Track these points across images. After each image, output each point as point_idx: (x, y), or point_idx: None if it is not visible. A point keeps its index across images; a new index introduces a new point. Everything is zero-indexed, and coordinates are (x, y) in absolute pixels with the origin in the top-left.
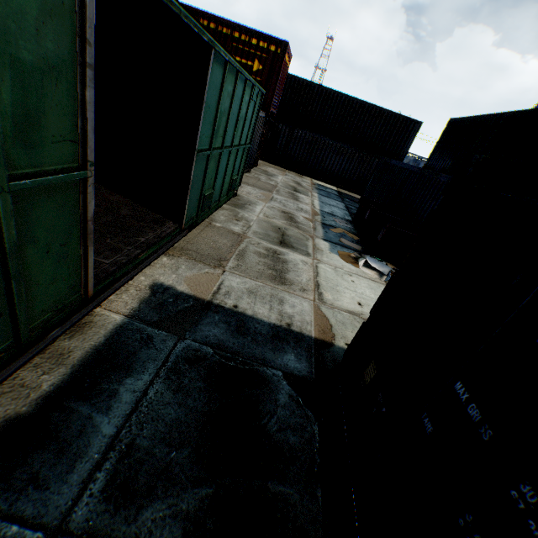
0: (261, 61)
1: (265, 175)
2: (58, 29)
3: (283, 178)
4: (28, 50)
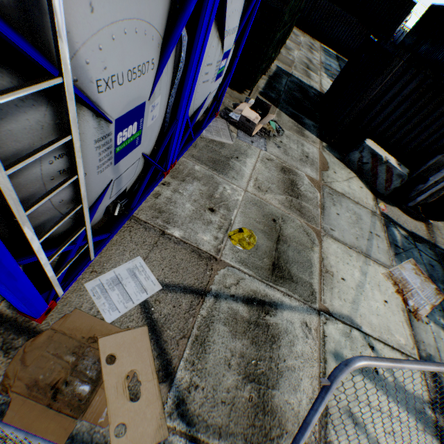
0: None
1: (293, 35)
2: None
3: (304, 39)
4: None
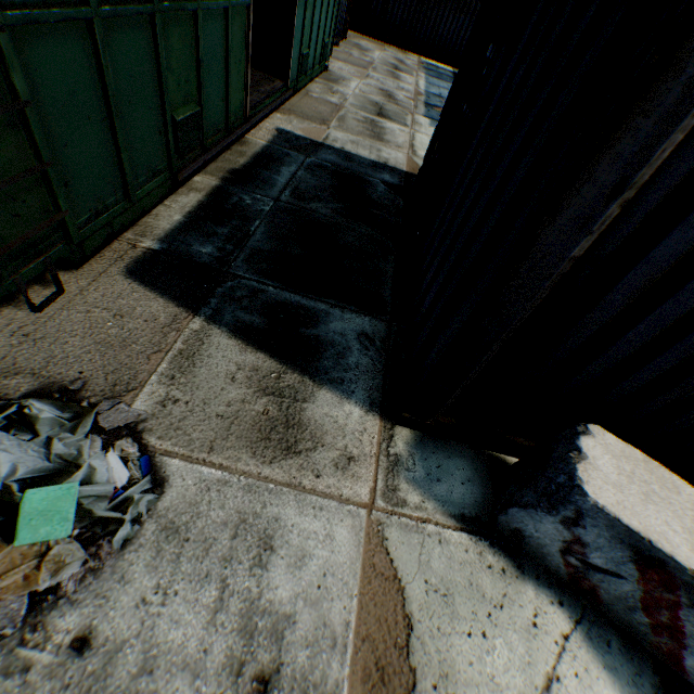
0: None
1: (357, 51)
2: None
3: (381, 55)
4: None
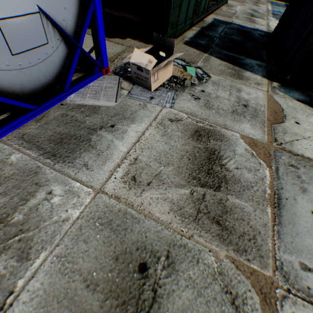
0: None
1: None
2: None
3: None
4: None
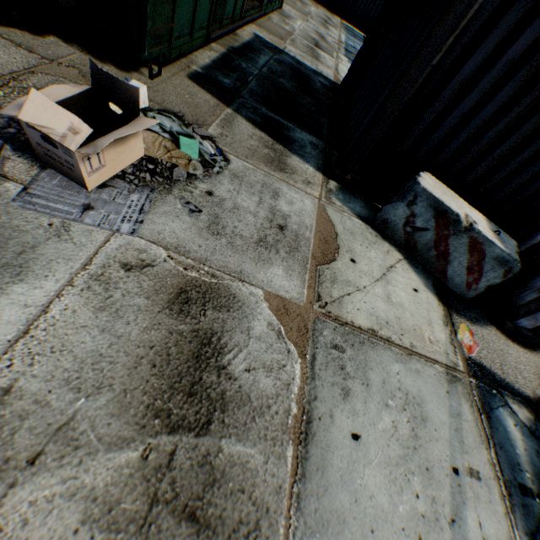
0: None
1: (300, 3)
2: None
3: (316, 11)
4: None
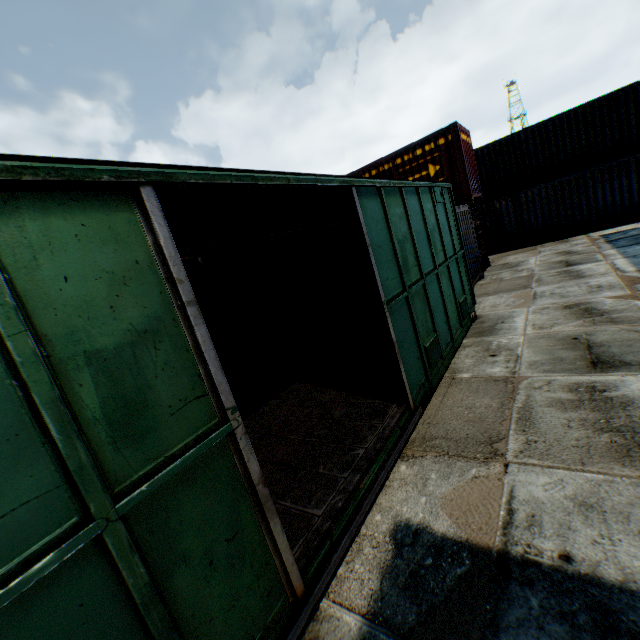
0: (435, 161)
1: (506, 270)
2: (138, 289)
3: (537, 259)
4: (106, 334)
